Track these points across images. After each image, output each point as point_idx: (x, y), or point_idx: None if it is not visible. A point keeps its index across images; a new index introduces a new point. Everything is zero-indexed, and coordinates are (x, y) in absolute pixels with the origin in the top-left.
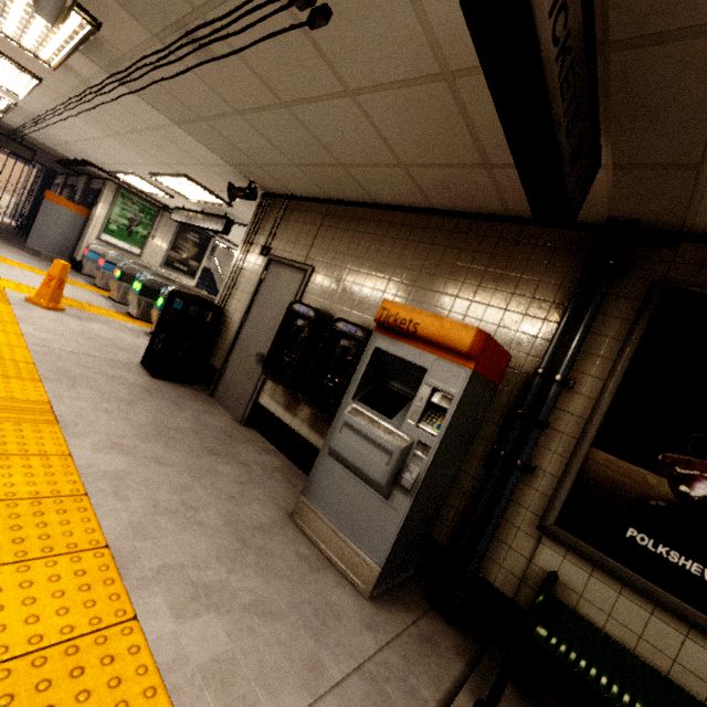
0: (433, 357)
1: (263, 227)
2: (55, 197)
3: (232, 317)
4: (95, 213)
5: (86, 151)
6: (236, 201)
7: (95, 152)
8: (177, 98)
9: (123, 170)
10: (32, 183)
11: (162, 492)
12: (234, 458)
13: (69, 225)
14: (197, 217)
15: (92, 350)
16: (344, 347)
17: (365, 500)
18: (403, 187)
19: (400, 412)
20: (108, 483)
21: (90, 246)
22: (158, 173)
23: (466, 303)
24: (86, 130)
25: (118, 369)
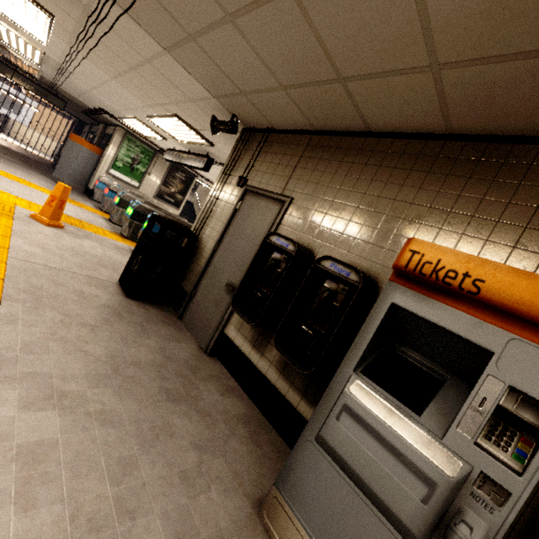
0: (506, 334)
1: (241, 159)
2: (77, 138)
3: (205, 244)
4: (106, 152)
5: (100, 99)
6: (218, 140)
7: (106, 99)
8: (167, 10)
9: (128, 115)
10: (68, 132)
11: (94, 480)
12: (195, 405)
13: (86, 161)
14: (183, 156)
15: (74, 266)
16: (330, 290)
17: (376, 538)
18: (418, 103)
19: (431, 404)
20: (17, 470)
21: (100, 178)
22: (153, 115)
23: (505, 249)
24: (96, 75)
25: (94, 287)
